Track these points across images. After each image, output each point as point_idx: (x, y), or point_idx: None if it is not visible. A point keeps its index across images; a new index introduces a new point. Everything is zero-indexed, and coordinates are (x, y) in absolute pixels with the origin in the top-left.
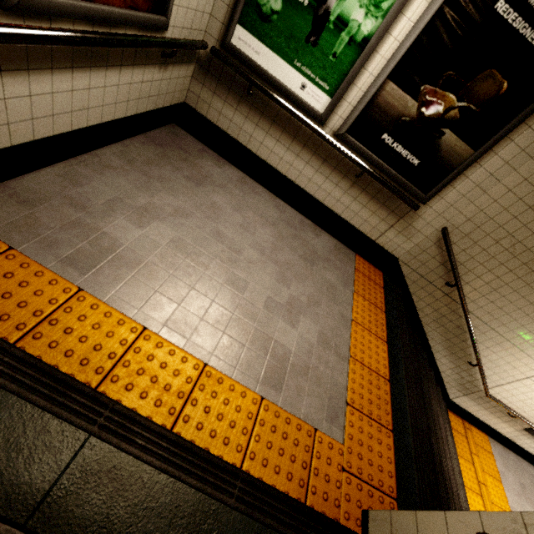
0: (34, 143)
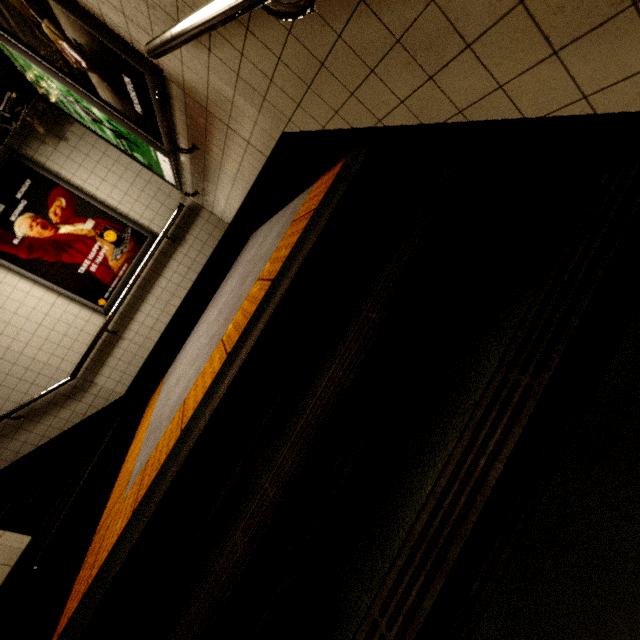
0: (163, 334)
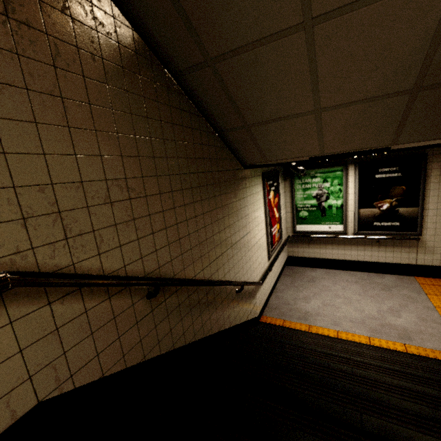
0: (271, 289)
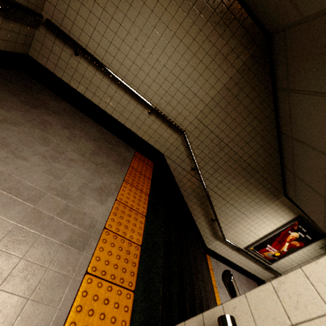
0: (228, 260)
